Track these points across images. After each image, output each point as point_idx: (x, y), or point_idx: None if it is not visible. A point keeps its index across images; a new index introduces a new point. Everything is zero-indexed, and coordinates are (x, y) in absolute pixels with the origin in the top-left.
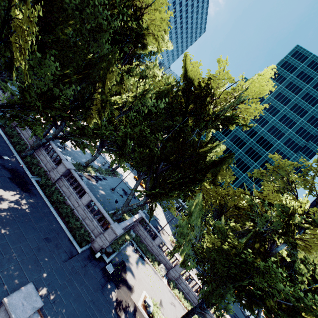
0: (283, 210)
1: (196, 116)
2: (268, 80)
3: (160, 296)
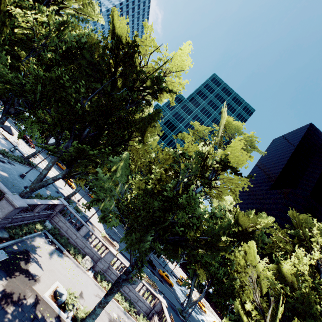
0: (200, 156)
1: (124, 76)
2: (187, 55)
3: (81, 288)
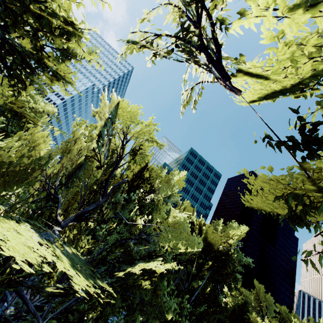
0: None
1: None
2: None
3: None
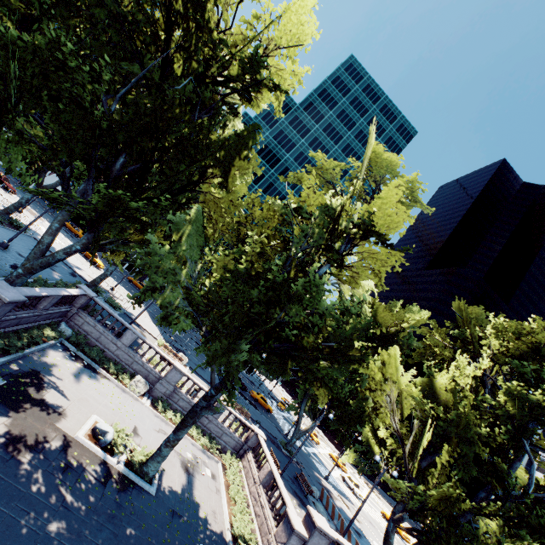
0: (327, 215)
1: (187, 51)
2: (311, 13)
3: (133, 422)
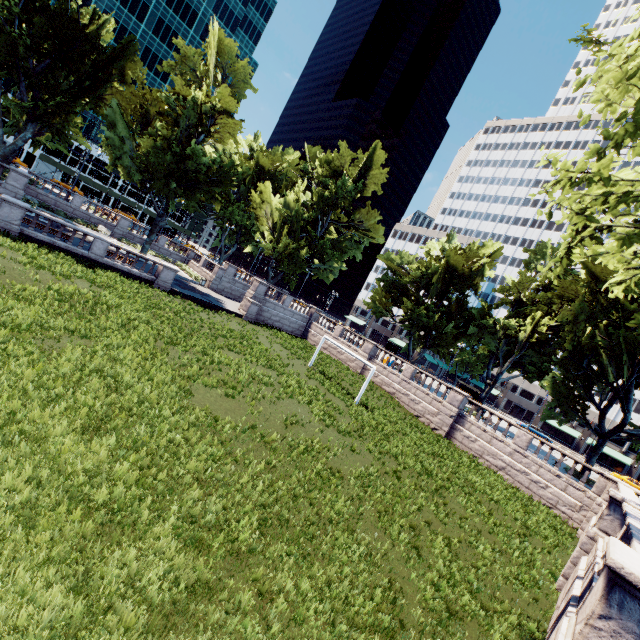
0: (196, 103)
1: None
2: None
3: None
